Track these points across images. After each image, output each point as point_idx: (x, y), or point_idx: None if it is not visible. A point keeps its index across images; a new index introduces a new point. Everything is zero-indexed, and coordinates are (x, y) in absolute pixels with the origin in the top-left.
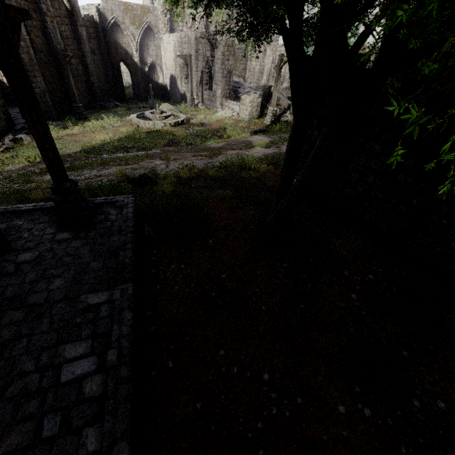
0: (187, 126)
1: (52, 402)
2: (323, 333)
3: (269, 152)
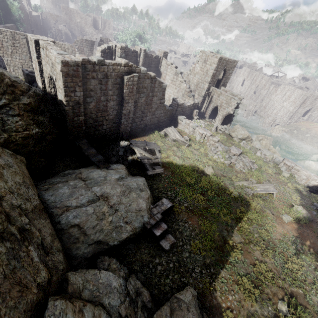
0: None
1: None
2: None
3: None
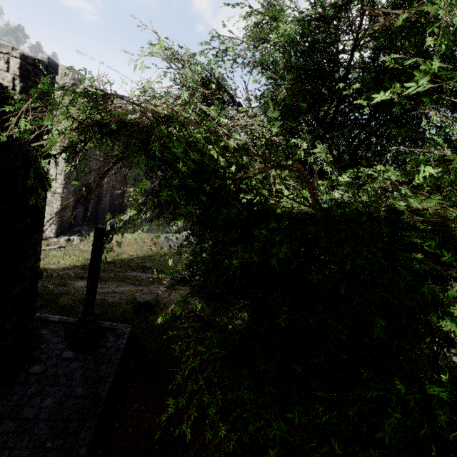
0: None
1: None
2: None
3: None
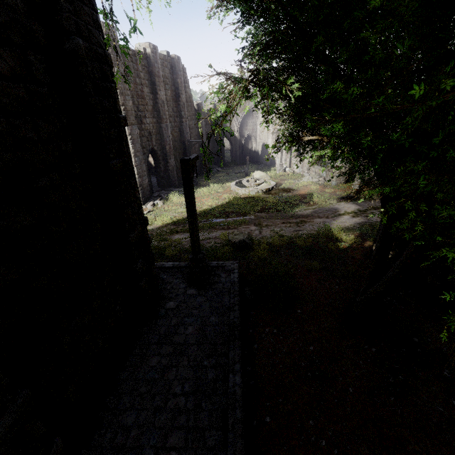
0: (276, 192)
1: (194, 421)
2: (415, 434)
3: (356, 222)
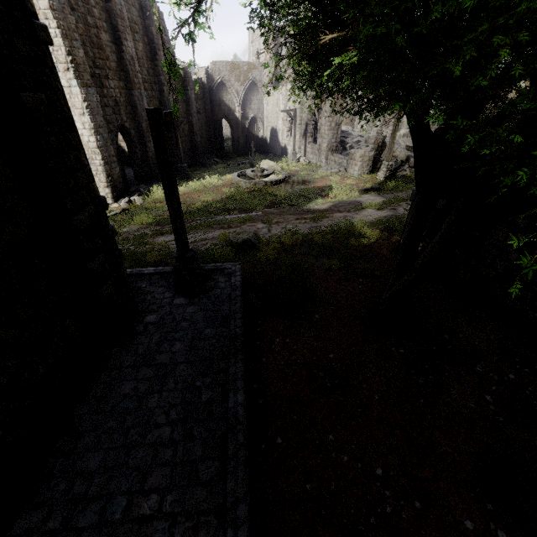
0: (289, 185)
1: (182, 454)
2: (447, 435)
3: (382, 215)
